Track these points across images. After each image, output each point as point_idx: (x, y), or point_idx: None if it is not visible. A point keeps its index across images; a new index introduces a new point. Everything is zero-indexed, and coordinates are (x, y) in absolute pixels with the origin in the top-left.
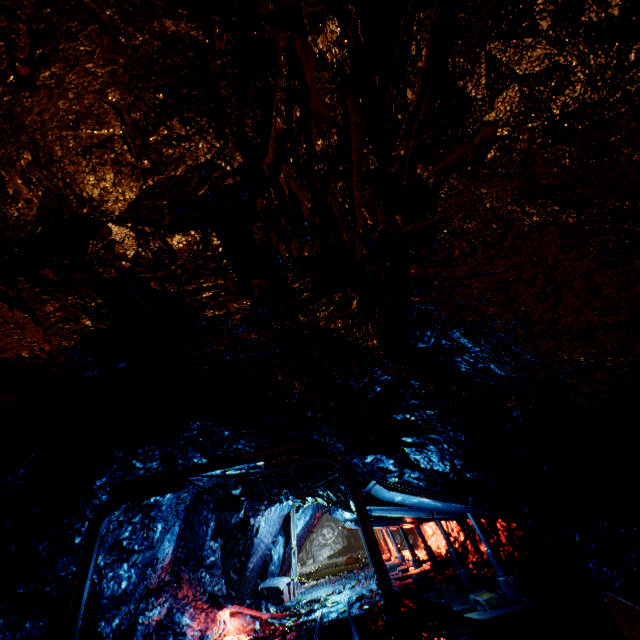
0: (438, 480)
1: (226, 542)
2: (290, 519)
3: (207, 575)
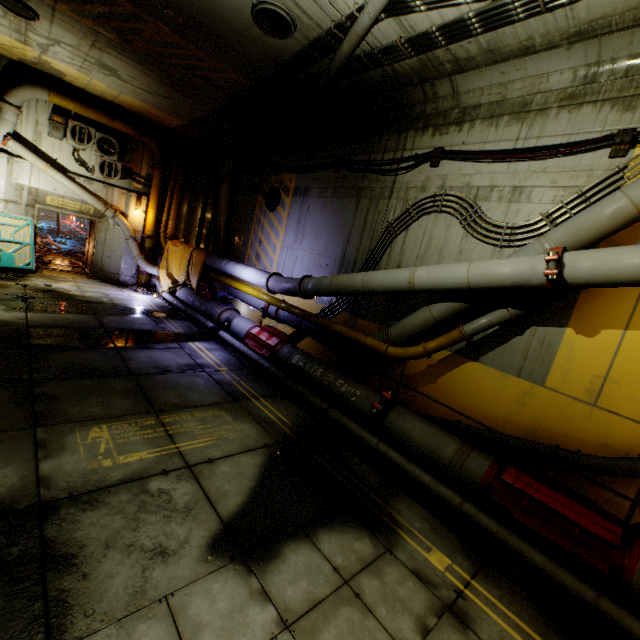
0: None
1: None
2: None
3: None
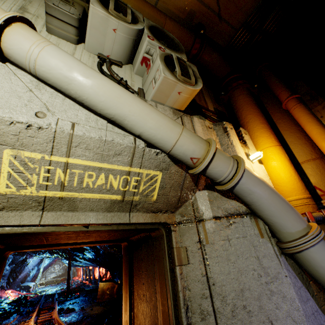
0: (91, 258)
1: (13, 267)
2: (43, 260)
3: (2, 278)
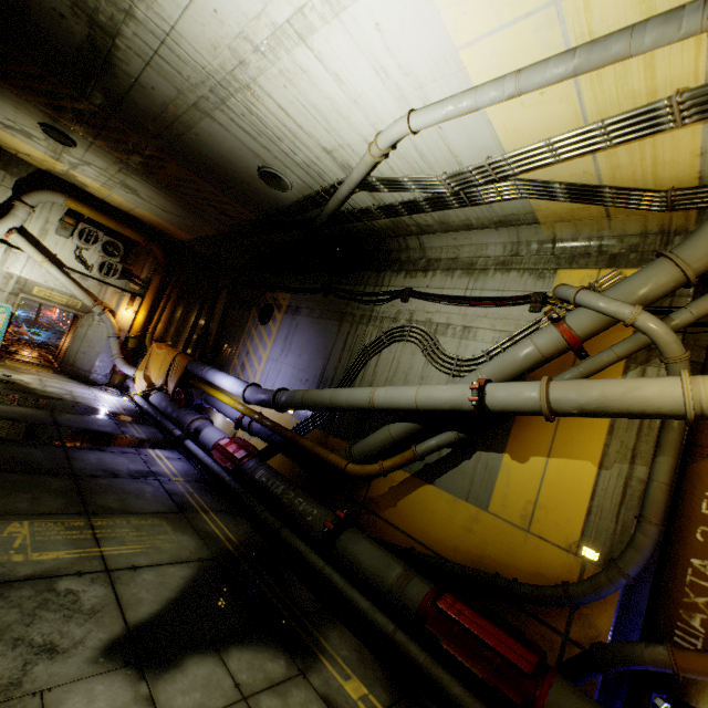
0: None
1: None
2: None
3: None
